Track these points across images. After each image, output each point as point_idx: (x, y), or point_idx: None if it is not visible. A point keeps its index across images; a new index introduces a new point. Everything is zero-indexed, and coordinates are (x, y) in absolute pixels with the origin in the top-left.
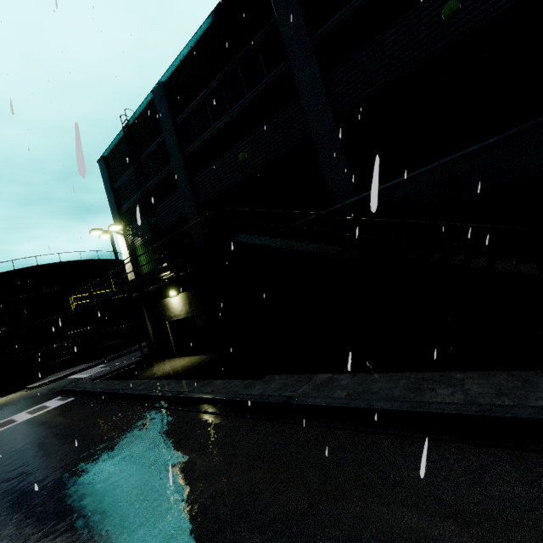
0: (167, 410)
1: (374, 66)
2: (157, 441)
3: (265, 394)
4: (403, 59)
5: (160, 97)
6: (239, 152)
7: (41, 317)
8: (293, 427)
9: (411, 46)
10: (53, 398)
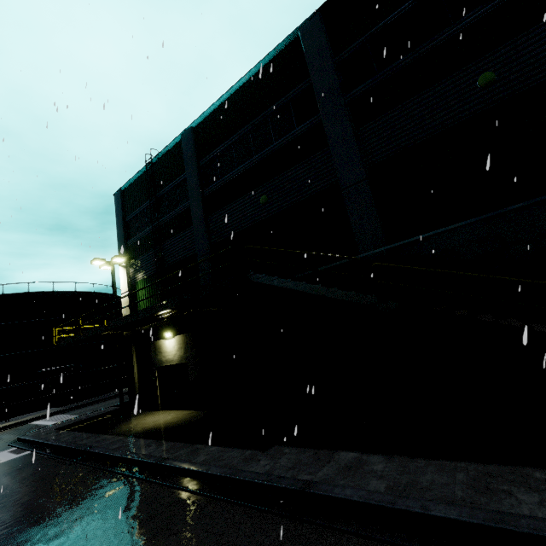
0: (143, 482)
1: (407, 124)
2: (126, 531)
3: (274, 473)
4: (437, 120)
5: (188, 140)
6: (261, 194)
7: (18, 349)
8: (317, 530)
9: (445, 108)
10: (6, 448)
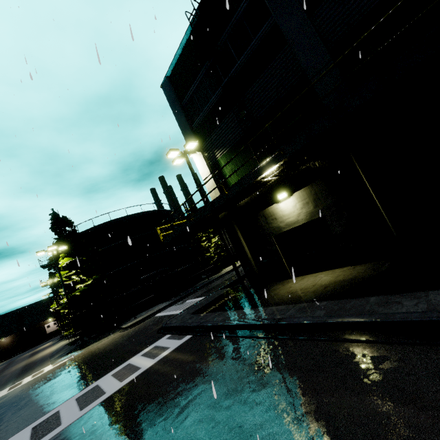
0: None
1: None
2: None
3: None
4: None
5: None
6: None
7: (120, 265)
8: None
9: None
10: (161, 336)
